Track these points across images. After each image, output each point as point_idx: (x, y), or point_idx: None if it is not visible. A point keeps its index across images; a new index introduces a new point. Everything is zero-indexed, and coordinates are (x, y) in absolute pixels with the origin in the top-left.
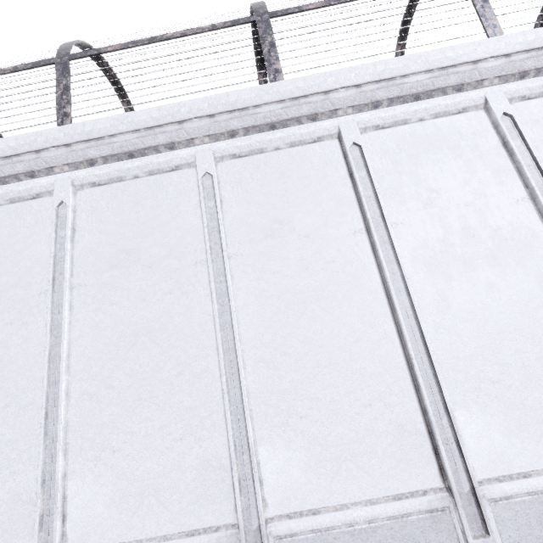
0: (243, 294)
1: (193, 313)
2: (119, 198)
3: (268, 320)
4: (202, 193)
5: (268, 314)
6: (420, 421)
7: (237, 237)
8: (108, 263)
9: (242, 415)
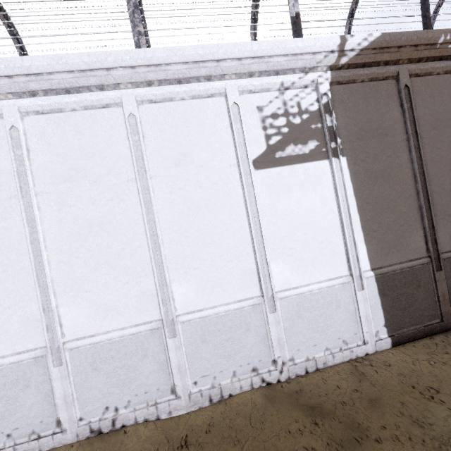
0: None
1: None
2: None
3: None
4: None
5: None
6: (39, 314)
7: None
8: None
9: None
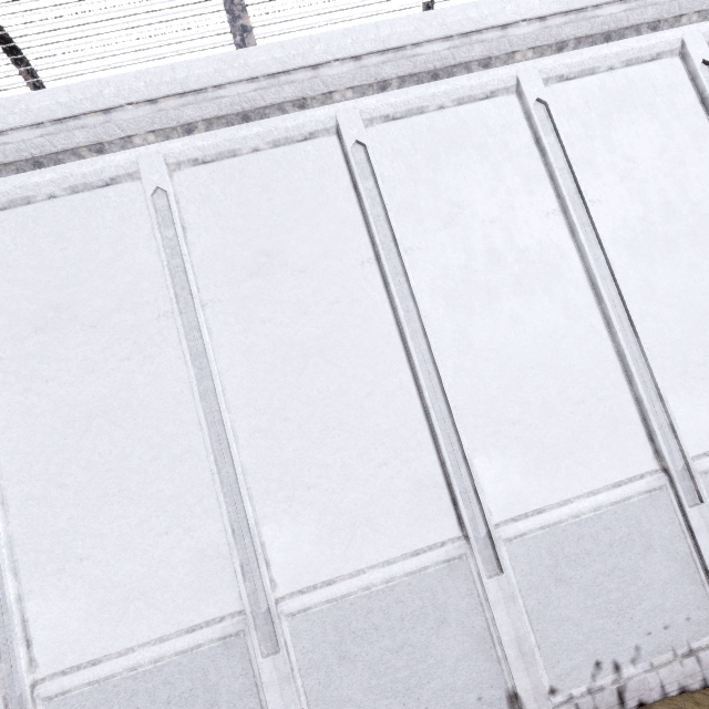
0: (226, 352)
1: (162, 382)
2: (30, 229)
3: (262, 381)
4: (154, 219)
5: (261, 374)
6: (439, 473)
7: (212, 278)
8: (30, 325)
9: (238, 495)
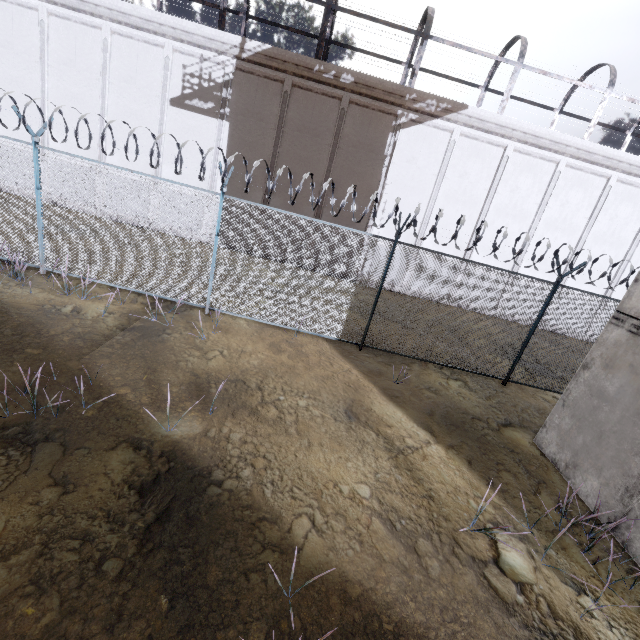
0: None
1: None
2: None
3: None
4: None
5: None
6: None
7: None
8: None
9: None
